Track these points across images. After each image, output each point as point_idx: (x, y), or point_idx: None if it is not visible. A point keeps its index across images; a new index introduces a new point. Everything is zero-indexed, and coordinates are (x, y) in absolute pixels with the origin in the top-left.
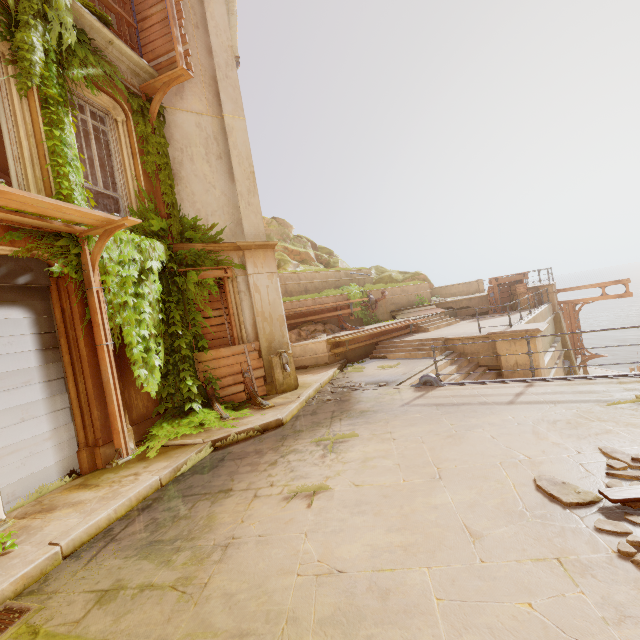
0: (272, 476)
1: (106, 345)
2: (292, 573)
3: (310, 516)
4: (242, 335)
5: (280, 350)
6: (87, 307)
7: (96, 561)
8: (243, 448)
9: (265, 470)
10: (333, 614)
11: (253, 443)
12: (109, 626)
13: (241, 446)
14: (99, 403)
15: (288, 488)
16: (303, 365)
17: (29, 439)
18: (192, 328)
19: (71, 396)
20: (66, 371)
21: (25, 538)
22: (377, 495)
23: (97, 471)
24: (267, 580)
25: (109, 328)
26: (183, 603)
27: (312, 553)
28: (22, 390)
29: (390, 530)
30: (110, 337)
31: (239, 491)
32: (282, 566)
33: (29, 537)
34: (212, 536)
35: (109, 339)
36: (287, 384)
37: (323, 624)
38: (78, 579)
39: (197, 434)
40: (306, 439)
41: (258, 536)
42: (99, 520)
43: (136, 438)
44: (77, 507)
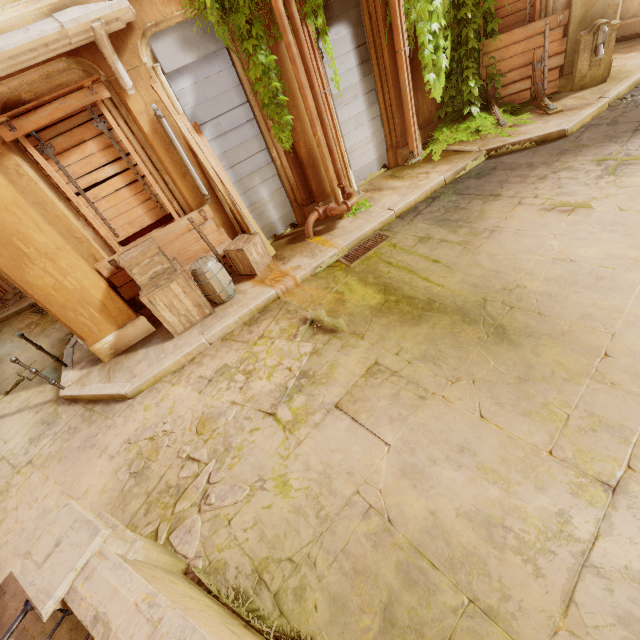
0: (538, 190)
1: (403, 51)
2: (536, 254)
3: (562, 225)
4: (547, 2)
5: (599, 21)
6: (387, 7)
7: (413, 223)
8: (515, 160)
9: (532, 183)
10: (556, 278)
11: (526, 155)
12: (428, 252)
13: (513, 157)
14: (398, 112)
15: (550, 202)
16: (633, 33)
17: (361, 141)
18: (483, 5)
19: (380, 106)
20: (376, 83)
21: (373, 204)
22: (638, 221)
23: (399, 167)
24: (517, 254)
25: (405, 30)
26: (465, 252)
27: (554, 247)
28: (353, 103)
29: (631, 247)
30: (406, 41)
31: (506, 197)
32: (529, 249)
33: (375, 204)
34: (483, 224)
35: (405, 44)
36: (591, 77)
37: (548, 280)
38: (406, 229)
39: (473, 141)
40: (587, 157)
41: (516, 230)
42: (410, 201)
43: (421, 141)
44: (395, 191)
